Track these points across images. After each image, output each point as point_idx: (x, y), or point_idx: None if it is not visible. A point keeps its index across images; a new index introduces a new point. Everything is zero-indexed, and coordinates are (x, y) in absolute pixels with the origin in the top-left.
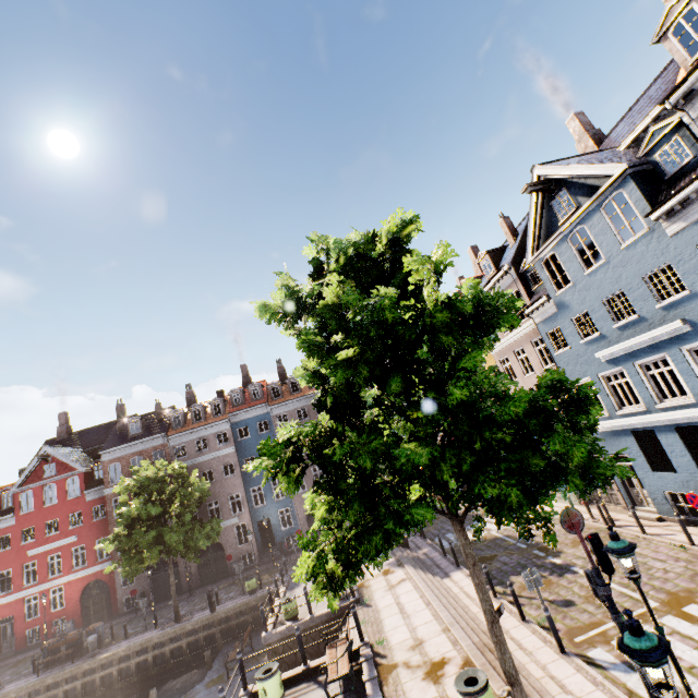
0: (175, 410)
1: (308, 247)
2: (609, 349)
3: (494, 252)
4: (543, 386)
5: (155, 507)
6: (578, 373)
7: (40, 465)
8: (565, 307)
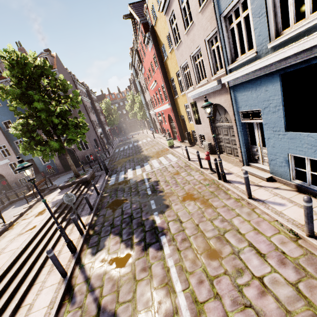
0: None
1: None
2: None
3: None
4: None
5: None
6: None
7: None
8: None
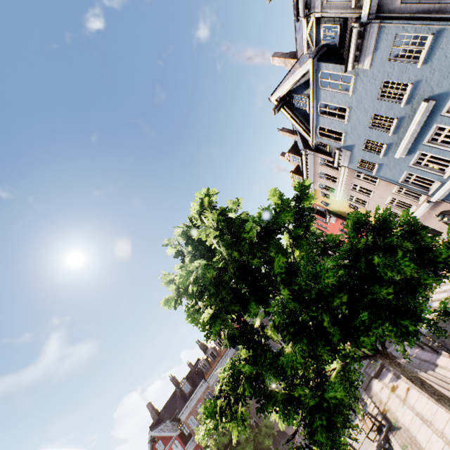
0: (199, 361)
1: (168, 249)
2: (399, 148)
3: (292, 149)
4: (349, 233)
5: (224, 437)
6: (397, 173)
7: (153, 446)
8: (352, 146)
